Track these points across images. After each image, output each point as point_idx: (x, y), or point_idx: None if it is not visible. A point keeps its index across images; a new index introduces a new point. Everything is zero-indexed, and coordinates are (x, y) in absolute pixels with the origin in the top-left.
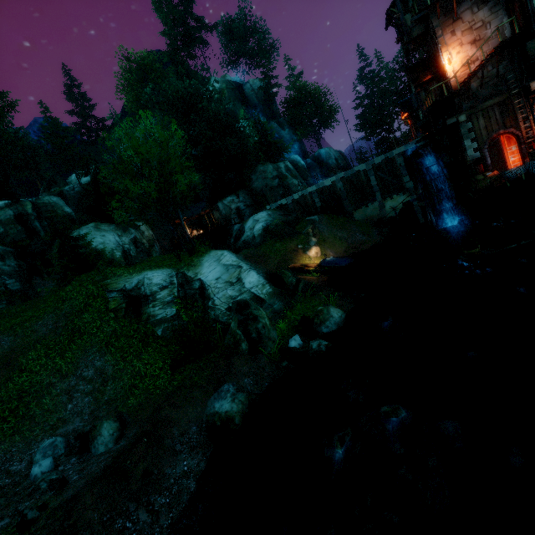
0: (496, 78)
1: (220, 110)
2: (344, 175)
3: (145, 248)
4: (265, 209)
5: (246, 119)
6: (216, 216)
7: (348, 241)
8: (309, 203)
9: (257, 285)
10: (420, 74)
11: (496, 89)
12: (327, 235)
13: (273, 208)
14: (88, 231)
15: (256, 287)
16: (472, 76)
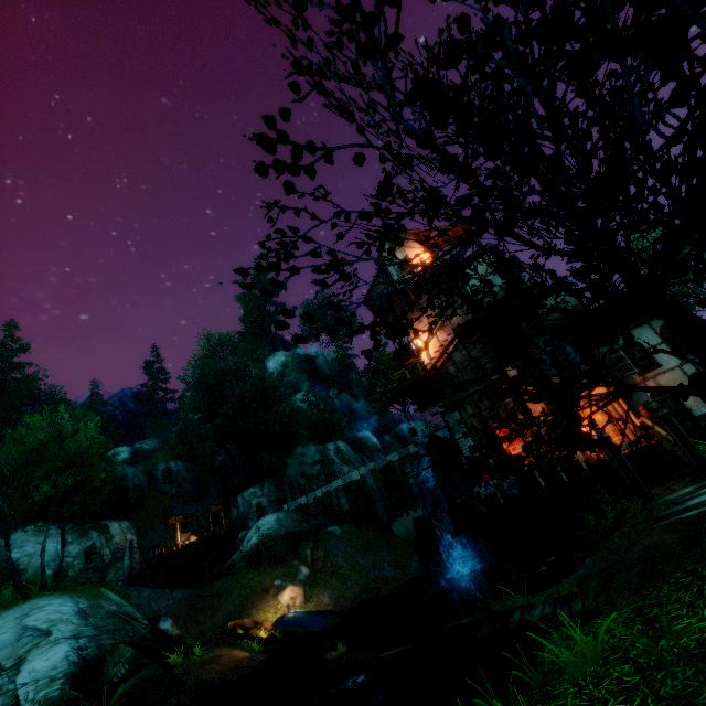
0: (473, 362)
1: (247, 387)
2: (375, 466)
3: (103, 563)
4: (283, 509)
5: (310, 390)
6: (233, 513)
7: (370, 574)
8: (335, 504)
9: (39, 678)
10: (405, 357)
11: (477, 373)
12: (341, 561)
13: (292, 508)
14: (21, 536)
15: (34, 682)
16: (436, 362)
